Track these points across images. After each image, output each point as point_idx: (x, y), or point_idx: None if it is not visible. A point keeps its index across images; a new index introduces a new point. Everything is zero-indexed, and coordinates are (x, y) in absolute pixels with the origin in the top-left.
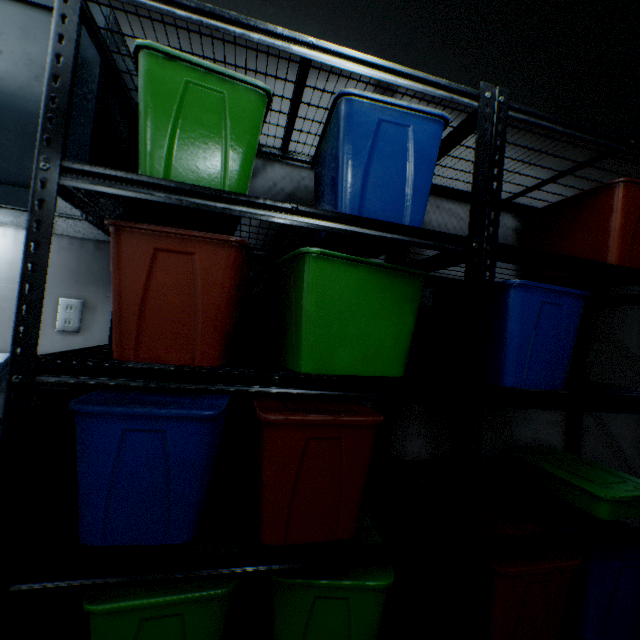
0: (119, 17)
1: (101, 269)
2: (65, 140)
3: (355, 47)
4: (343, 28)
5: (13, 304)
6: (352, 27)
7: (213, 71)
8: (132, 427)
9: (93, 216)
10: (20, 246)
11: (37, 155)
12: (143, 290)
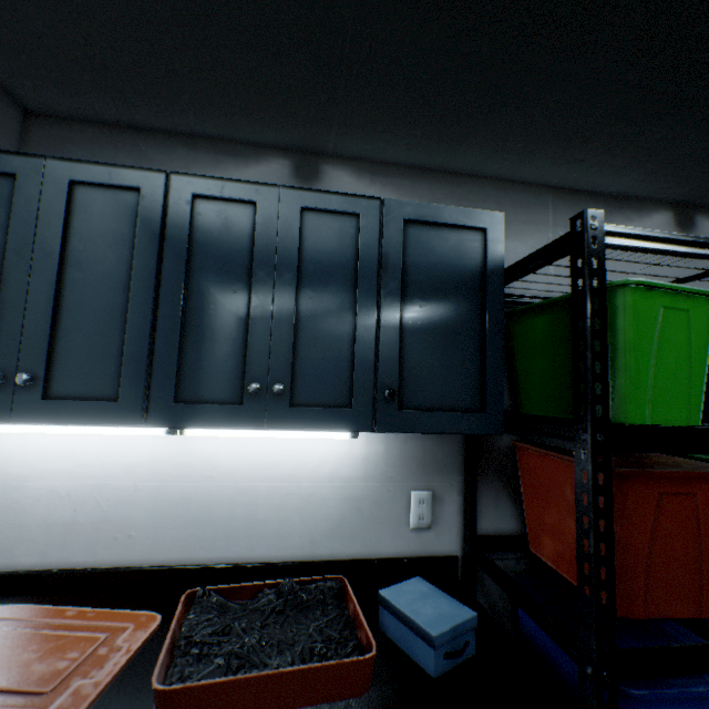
0: (436, 193)
1: (443, 455)
2: (479, 354)
3: (667, 187)
4: (667, 175)
5: (369, 503)
6: (679, 174)
7: (682, 291)
8: (680, 708)
9: (513, 431)
10: (371, 440)
11: (590, 426)
12: (647, 538)
